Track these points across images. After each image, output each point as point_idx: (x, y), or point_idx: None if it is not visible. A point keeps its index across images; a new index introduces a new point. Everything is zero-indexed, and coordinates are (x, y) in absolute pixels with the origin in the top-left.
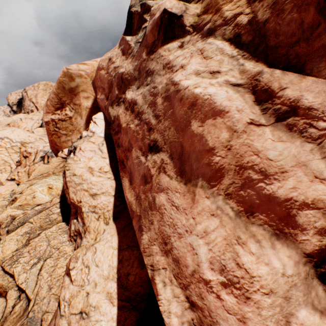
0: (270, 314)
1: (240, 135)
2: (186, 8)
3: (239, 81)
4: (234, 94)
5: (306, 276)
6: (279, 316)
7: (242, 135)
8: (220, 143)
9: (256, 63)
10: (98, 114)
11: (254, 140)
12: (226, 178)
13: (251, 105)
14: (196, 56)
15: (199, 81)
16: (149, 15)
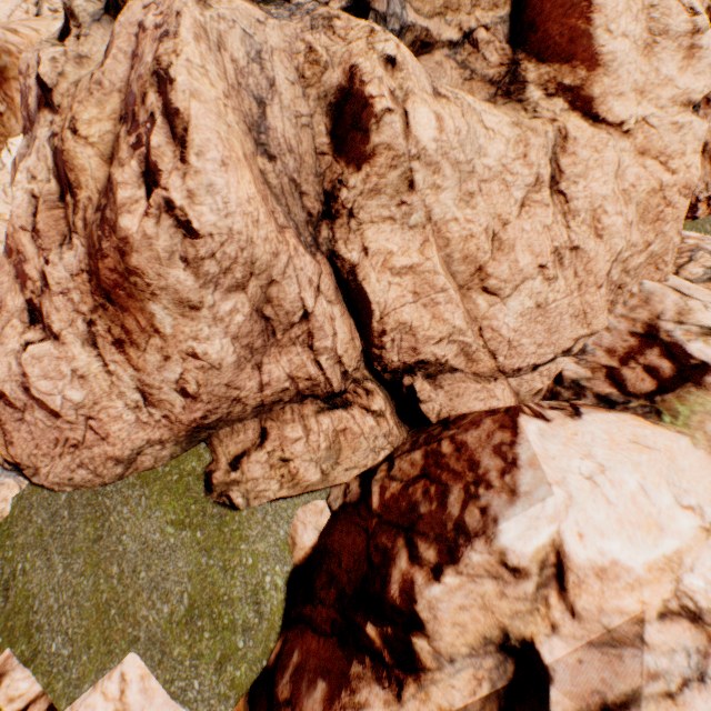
0: (6, 319)
1: (18, 232)
2: (58, 84)
3: (39, 194)
4: (26, 204)
5: (25, 309)
6: (8, 320)
7: (19, 233)
8: (11, 233)
9: (58, 184)
10: (19, 138)
11: (23, 239)
12: (15, 255)
13: (30, 216)
14: (36, 153)
15: (24, 180)
16: (76, 25)
